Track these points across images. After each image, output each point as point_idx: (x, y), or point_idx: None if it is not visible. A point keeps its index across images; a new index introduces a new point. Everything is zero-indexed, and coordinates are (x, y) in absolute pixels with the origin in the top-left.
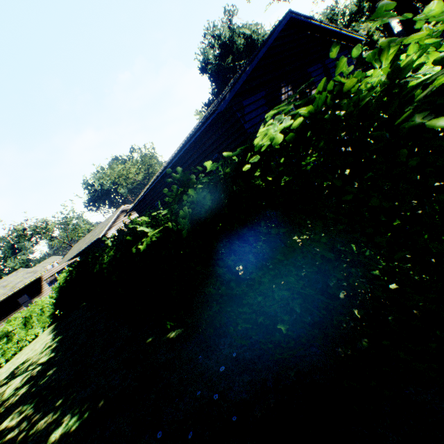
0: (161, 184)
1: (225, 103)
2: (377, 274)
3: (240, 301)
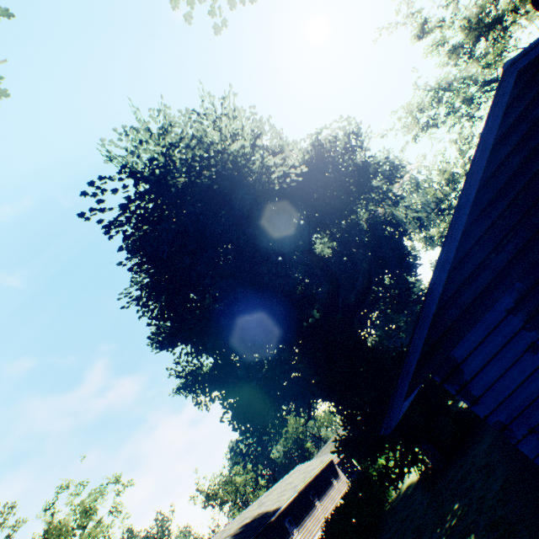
0: None
1: None
2: None
3: None
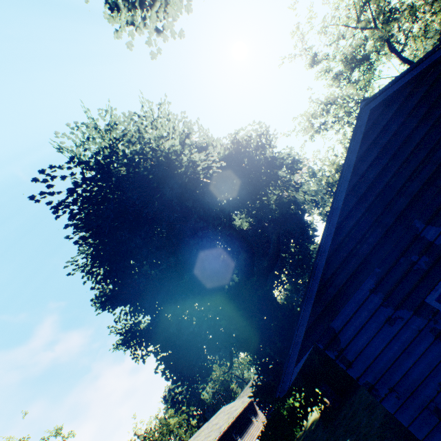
0: None
1: None
2: None
3: None
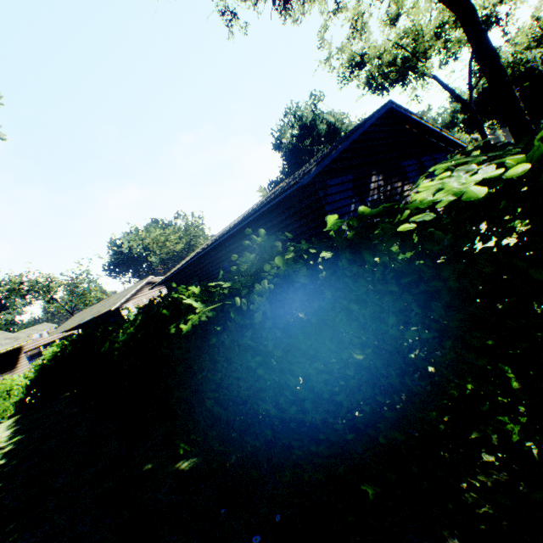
0: (207, 259)
1: (309, 178)
2: (510, 429)
3: (315, 434)
